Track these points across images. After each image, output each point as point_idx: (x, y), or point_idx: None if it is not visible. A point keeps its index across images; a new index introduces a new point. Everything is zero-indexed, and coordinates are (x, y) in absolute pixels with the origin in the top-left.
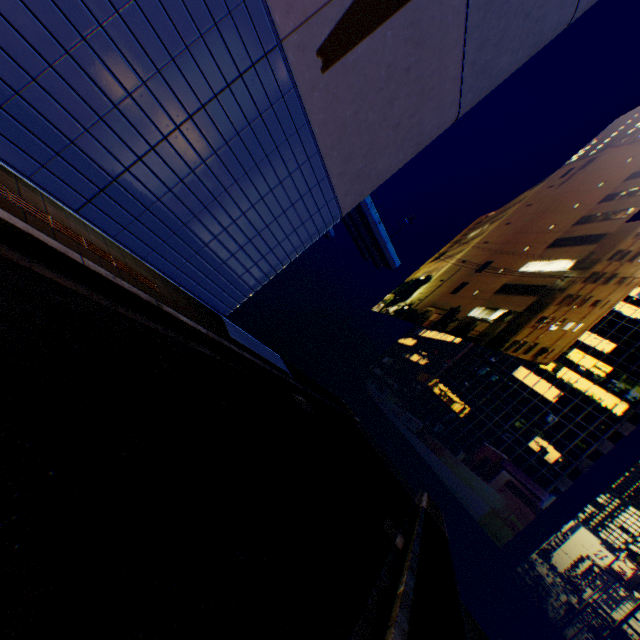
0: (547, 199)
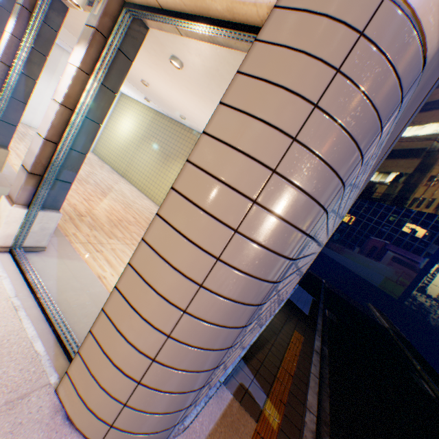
0: None
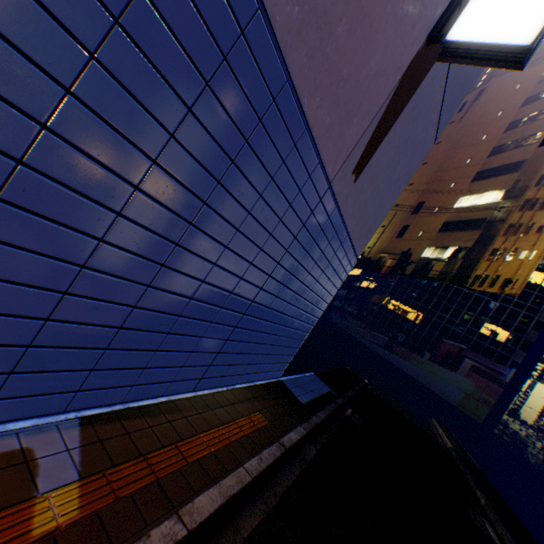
0: (453, 135)
